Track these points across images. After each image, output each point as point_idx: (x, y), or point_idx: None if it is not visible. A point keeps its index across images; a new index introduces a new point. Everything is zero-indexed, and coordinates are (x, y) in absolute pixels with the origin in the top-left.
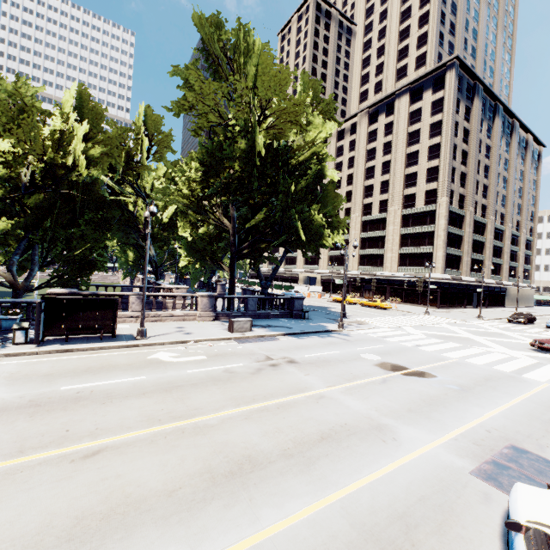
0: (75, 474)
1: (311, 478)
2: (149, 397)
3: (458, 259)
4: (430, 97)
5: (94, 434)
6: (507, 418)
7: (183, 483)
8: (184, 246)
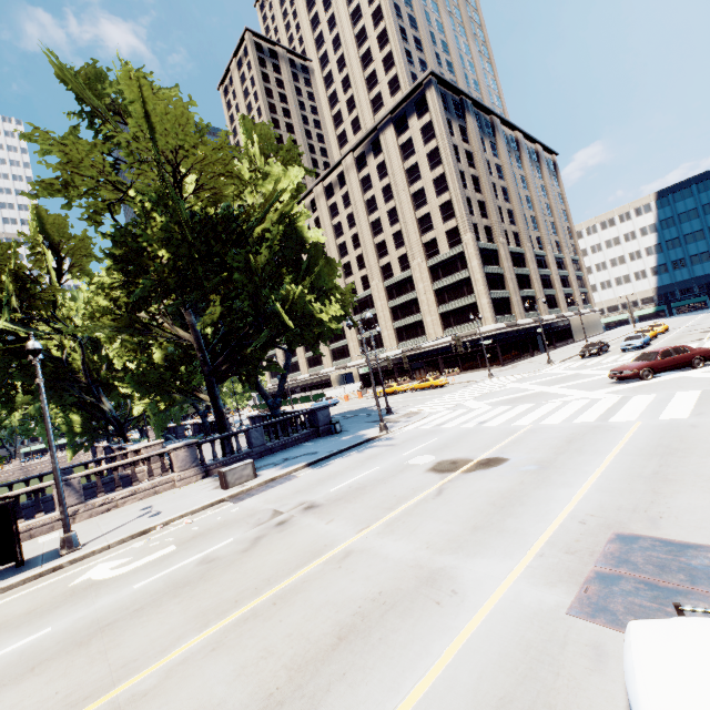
0: None
1: None
2: (41, 672)
3: (507, 302)
4: (417, 123)
5: None
6: (603, 492)
7: None
8: (128, 385)
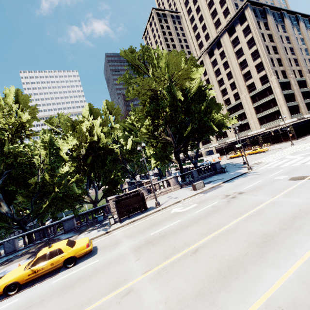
0: (198, 259)
1: (305, 234)
2: (192, 226)
3: (297, 107)
4: (240, 28)
5: (186, 245)
6: None
7: (247, 250)
8: (153, 157)
